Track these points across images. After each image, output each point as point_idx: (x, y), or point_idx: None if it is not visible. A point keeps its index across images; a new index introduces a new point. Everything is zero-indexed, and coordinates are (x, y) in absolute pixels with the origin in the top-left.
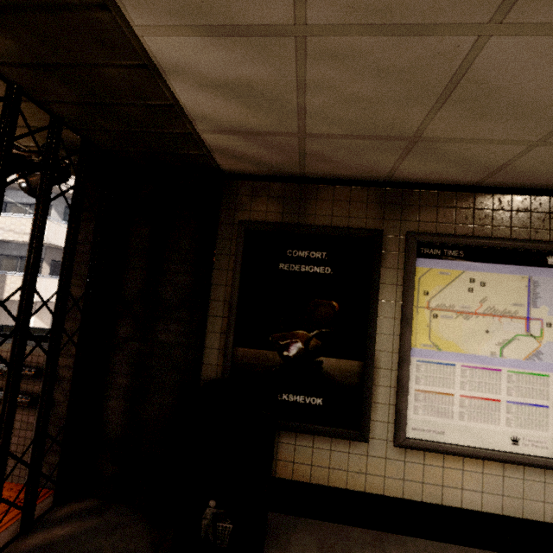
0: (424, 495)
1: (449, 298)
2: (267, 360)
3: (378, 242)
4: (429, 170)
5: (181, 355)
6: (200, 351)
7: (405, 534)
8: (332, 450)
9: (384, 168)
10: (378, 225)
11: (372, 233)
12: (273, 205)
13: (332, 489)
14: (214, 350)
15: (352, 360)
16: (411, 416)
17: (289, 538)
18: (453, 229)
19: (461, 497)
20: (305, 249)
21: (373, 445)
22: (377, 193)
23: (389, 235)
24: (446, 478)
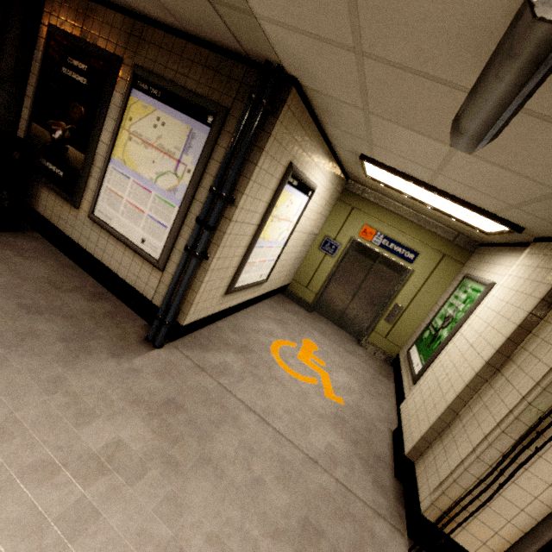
0: (95, 253)
1: (142, 128)
2: (45, 137)
3: (114, 66)
4: (136, 1)
5: (3, 114)
6: (15, 117)
7: (89, 274)
8: (62, 207)
9: None
10: (122, 53)
11: (112, 57)
12: (70, 16)
13: (58, 229)
14: (25, 121)
15: (82, 154)
16: (100, 202)
17: (26, 239)
18: (163, 71)
19: (110, 262)
20: (77, 60)
21: (81, 213)
22: (129, 22)
23: (126, 64)
24: (107, 248)
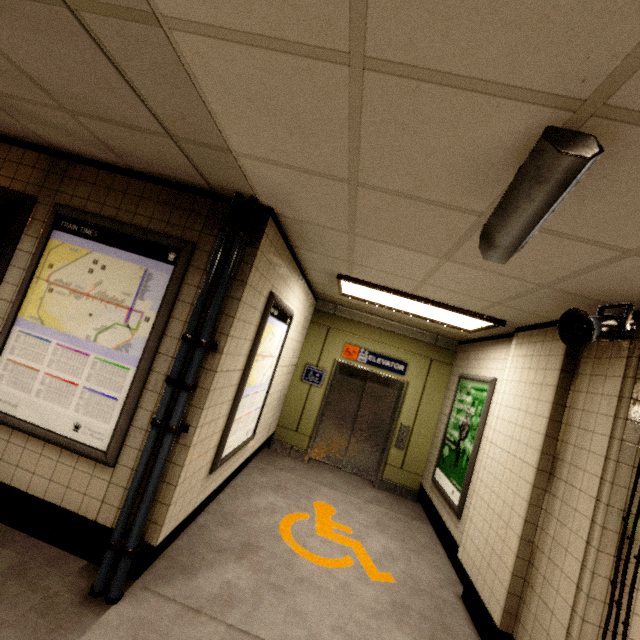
0: None
1: (70, 275)
2: None
3: (23, 207)
4: (61, 139)
5: None
6: None
7: None
8: None
9: (22, 128)
10: (36, 192)
11: (21, 197)
12: None
13: None
14: None
15: None
16: None
17: None
18: (100, 209)
19: (14, 474)
20: None
21: None
22: (46, 160)
23: (42, 203)
24: (7, 452)
